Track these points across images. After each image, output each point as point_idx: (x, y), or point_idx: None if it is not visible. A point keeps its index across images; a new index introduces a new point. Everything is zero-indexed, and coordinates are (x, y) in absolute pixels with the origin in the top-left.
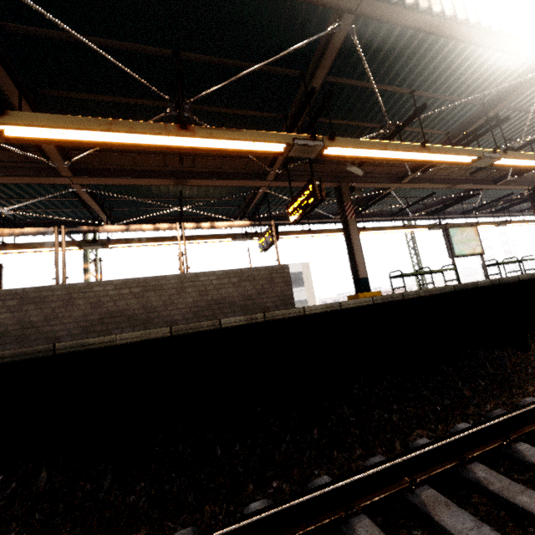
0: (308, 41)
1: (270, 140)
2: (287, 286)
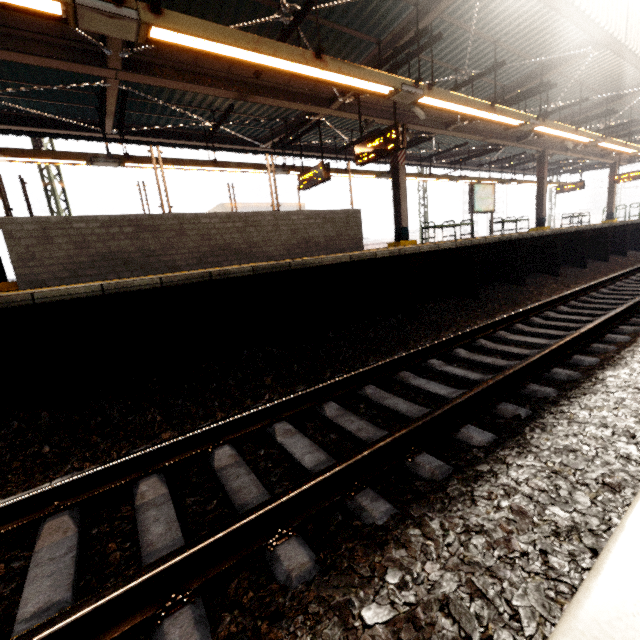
0: None
1: (384, 83)
2: (359, 230)
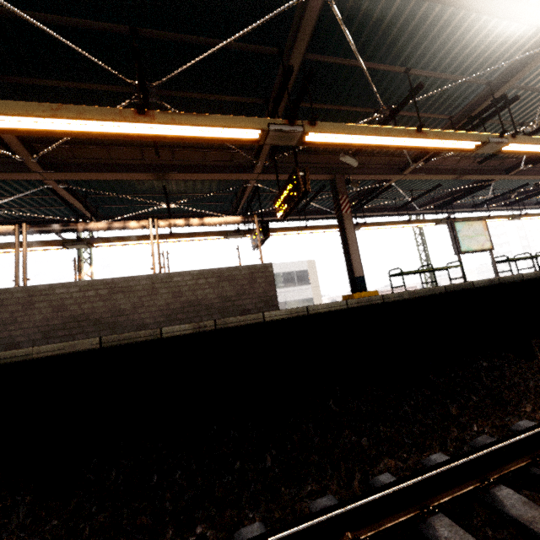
0: (280, 10)
1: (241, 126)
2: (270, 286)
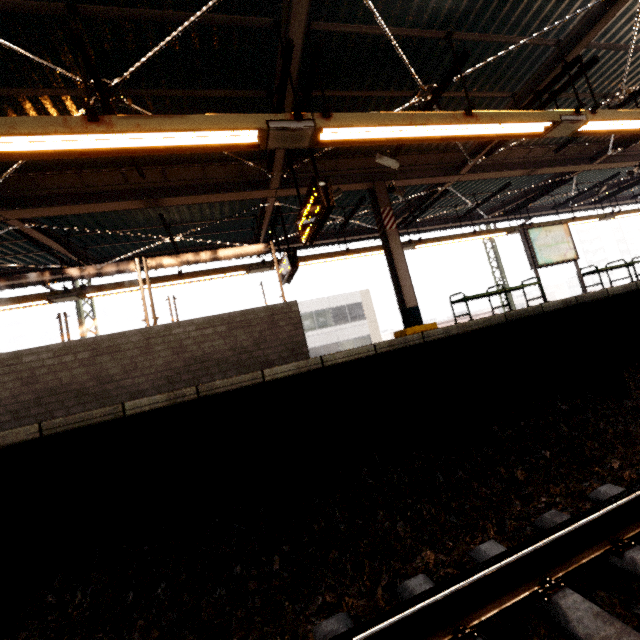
0: None
1: (231, 127)
2: (296, 330)
